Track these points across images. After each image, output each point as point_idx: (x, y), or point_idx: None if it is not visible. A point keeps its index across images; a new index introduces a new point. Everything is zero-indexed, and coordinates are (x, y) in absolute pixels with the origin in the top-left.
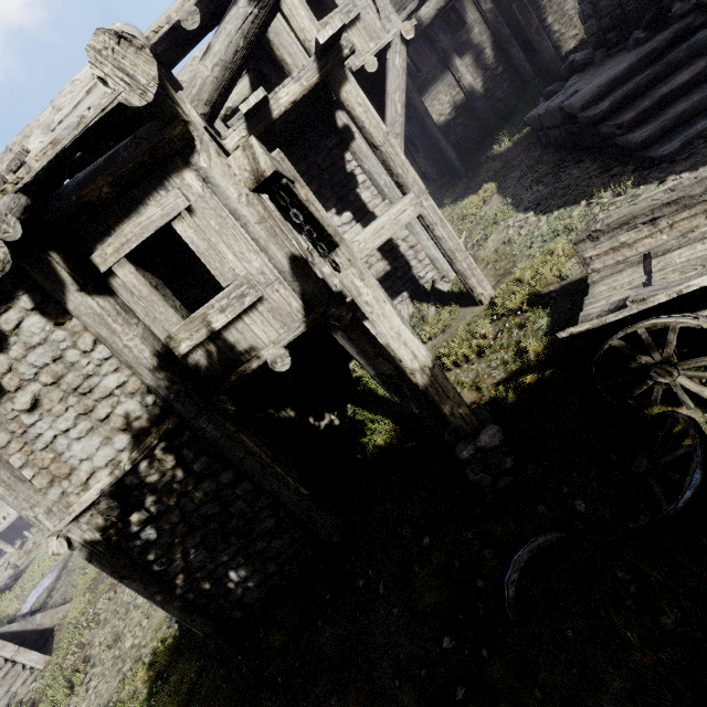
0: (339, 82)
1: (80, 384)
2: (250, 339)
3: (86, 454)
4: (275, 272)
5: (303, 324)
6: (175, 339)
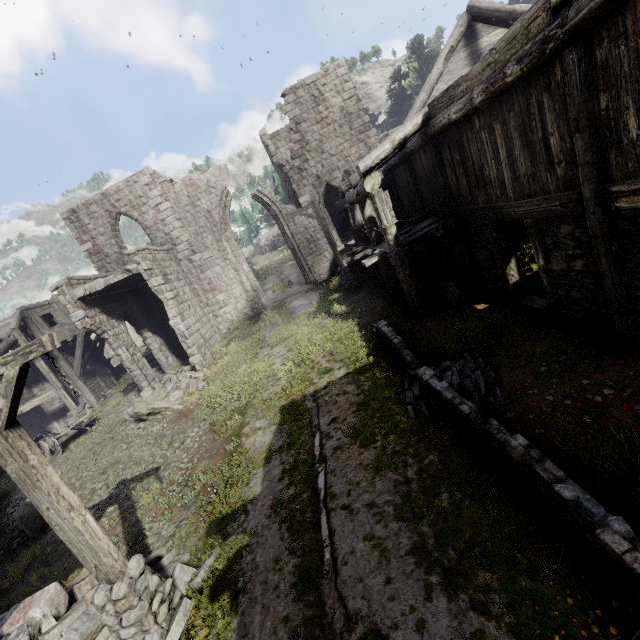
0: (34, 360)
1: None
2: None
3: None
4: None
5: None
6: None
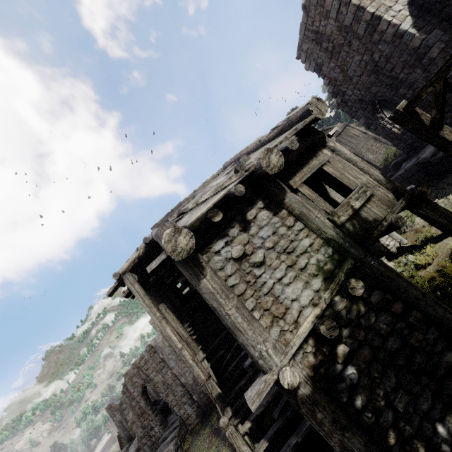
0: None
1: (287, 246)
2: (373, 216)
3: (294, 295)
4: (374, 182)
5: (403, 200)
6: (335, 216)
